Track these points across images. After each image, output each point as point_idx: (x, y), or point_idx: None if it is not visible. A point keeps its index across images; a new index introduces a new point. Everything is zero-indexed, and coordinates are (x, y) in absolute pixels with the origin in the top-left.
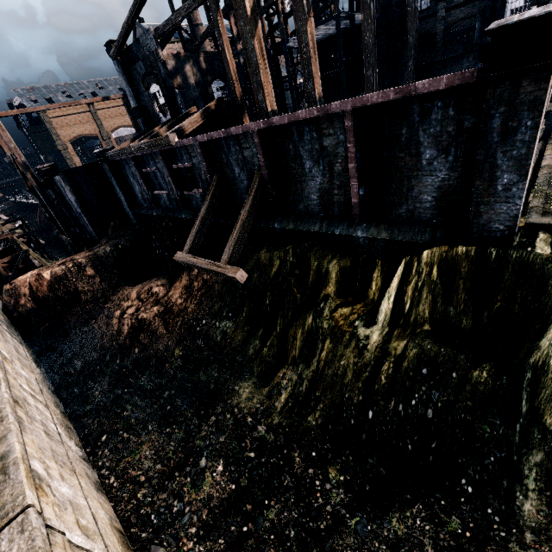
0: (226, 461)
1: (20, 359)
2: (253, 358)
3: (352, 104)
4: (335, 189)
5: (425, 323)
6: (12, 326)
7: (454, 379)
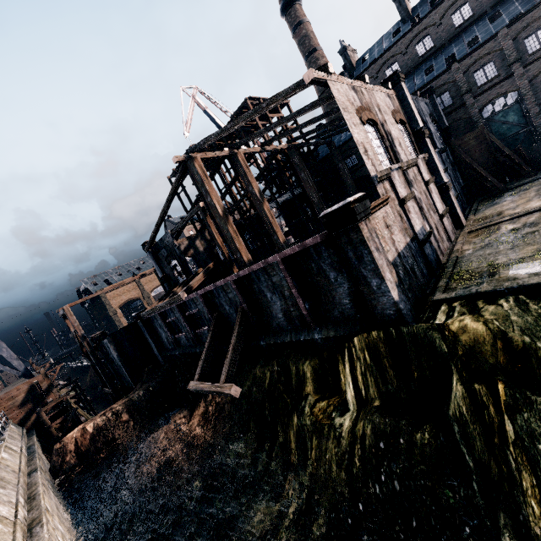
0: None
1: (59, 515)
2: (262, 474)
3: (279, 257)
4: (290, 307)
5: (375, 399)
6: (56, 486)
7: (404, 445)
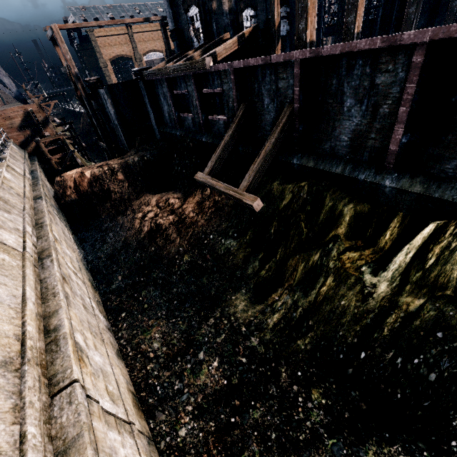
0: (221, 360)
1: (65, 240)
2: (251, 276)
3: (432, 35)
4: (372, 132)
5: (448, 287)
6: (60, 211)
7: None
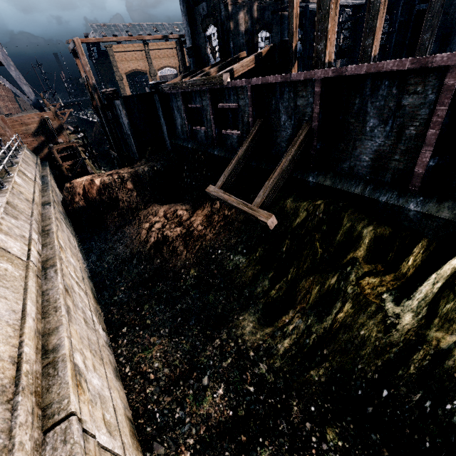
0: (226, 387)
1: (70, 247)
2: (260, 296)
3: None
4: (396, 154)
5: None
6: (67, 217)
7: None
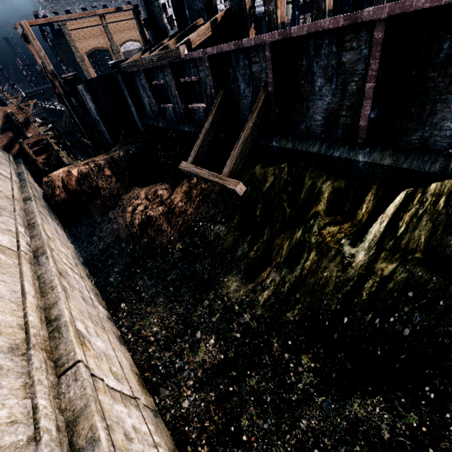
0: (217, 337)
1: (59, 238)
2: (241, 258)
3: (389, 11)
4: (343, 110)
5: (417, 250)
6: (51, 211)
7: (441, 305)
